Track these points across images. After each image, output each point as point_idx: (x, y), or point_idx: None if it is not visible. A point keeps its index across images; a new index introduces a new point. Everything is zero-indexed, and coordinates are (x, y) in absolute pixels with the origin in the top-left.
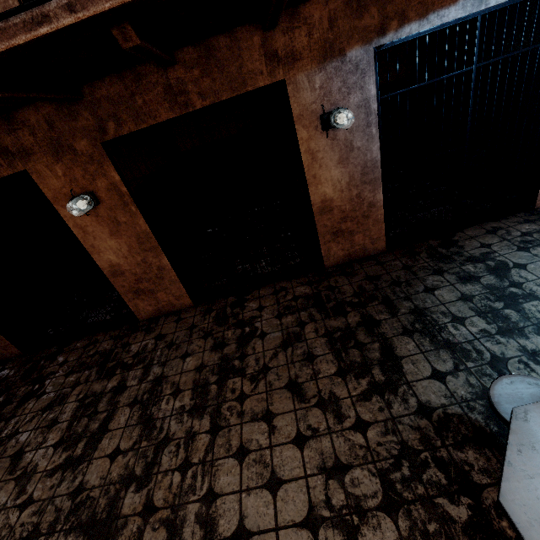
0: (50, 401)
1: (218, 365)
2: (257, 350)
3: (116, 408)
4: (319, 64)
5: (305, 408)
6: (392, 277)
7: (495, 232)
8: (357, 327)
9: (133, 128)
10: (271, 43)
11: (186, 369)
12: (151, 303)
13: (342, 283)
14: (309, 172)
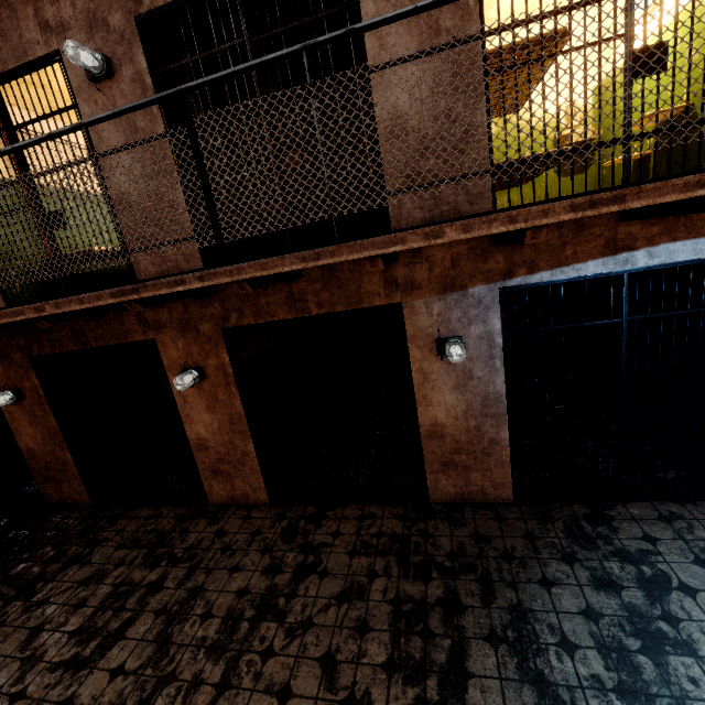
0: (90, 574)
1: (262, 597)
2: (310, 592)
3: (143, 611)
4: (438, 294)
5: (329, 701)
6: (506, 545)
7: (671, 521)
8: (434, 605)
9: (252, 321)
10: (391, 272)
11: (228, 589)
12: (226, 488)
13: (441, 532)
14: (419, 391)
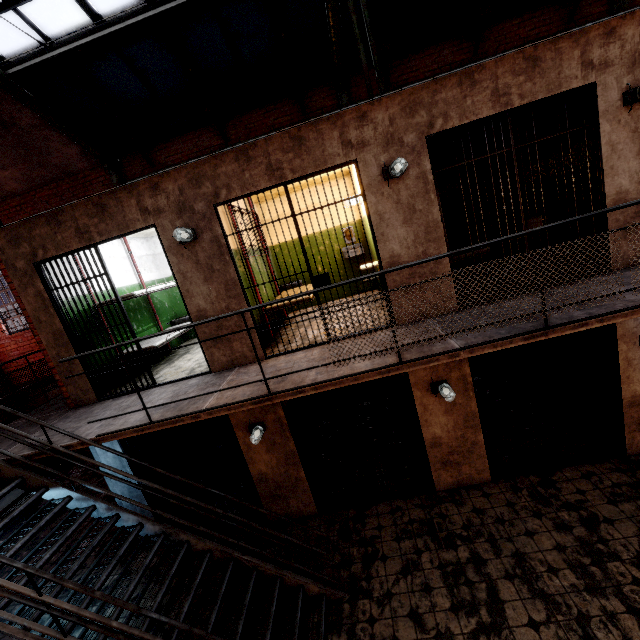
0: (401, 565)
1: (581, 547)
2: (616, 536)
3: (493, 580)
4: None
5: None
6: None
7: None
8: None
9: None
10: None
11: (544, 548)
12: (453, 474)
13: None
14: (623, 374)
